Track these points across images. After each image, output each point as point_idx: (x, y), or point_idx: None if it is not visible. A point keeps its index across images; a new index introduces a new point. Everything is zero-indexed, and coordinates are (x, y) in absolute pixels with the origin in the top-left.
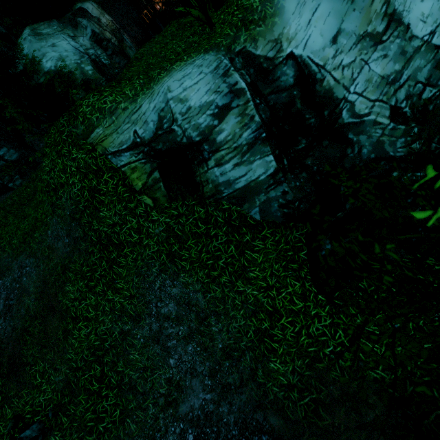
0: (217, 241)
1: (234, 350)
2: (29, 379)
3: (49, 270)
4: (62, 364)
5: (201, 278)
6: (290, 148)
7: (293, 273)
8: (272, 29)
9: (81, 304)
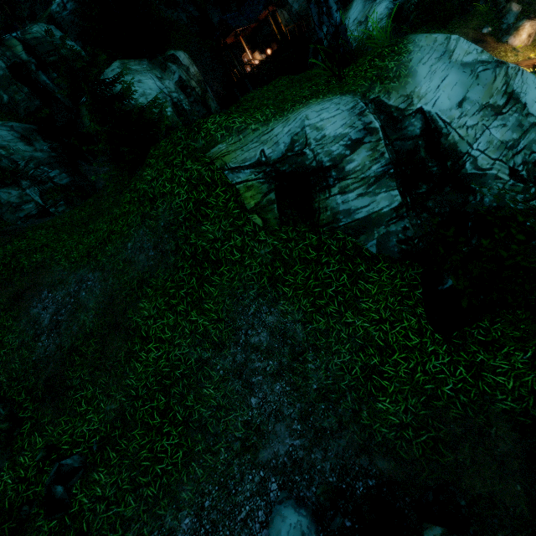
0: (328, 269)
1: (331, 392)
2: (71, 405)
3: (120, 284)
4: (119, 390)
5: (304, 306)
6: (412, 189)
7: (408, 308)
8: (405, 87)
9: (156, 323)
